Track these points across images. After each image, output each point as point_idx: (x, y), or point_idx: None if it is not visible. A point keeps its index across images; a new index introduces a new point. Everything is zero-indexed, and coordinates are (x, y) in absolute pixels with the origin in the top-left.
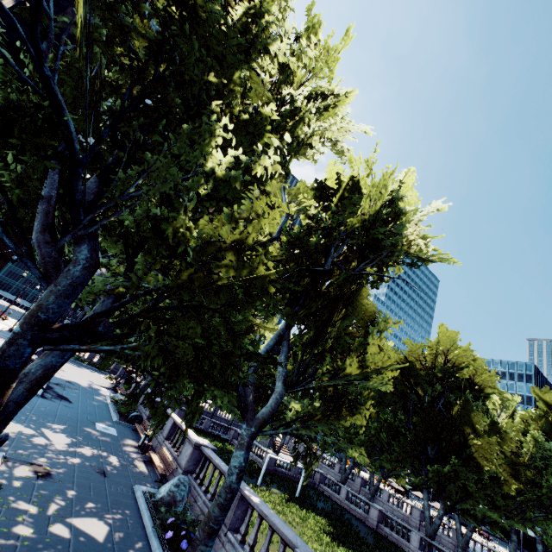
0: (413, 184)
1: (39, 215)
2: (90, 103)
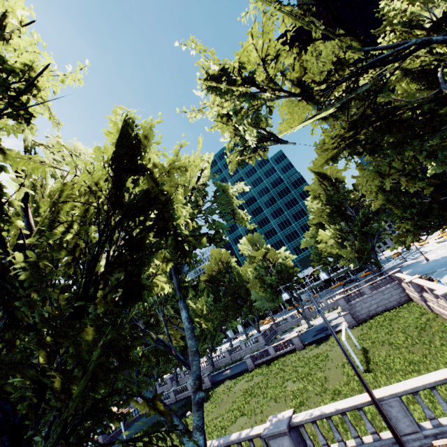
0: None
1: None
2: None
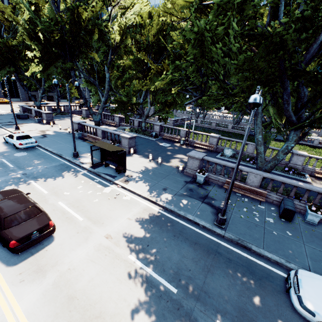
0: None
1: (289, 104)
2: (314, 8)
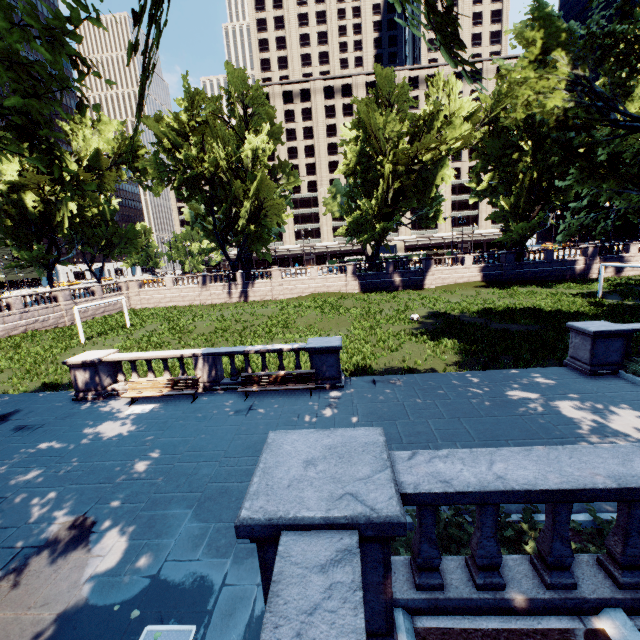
0: (360, 106)
1: None
2: None
